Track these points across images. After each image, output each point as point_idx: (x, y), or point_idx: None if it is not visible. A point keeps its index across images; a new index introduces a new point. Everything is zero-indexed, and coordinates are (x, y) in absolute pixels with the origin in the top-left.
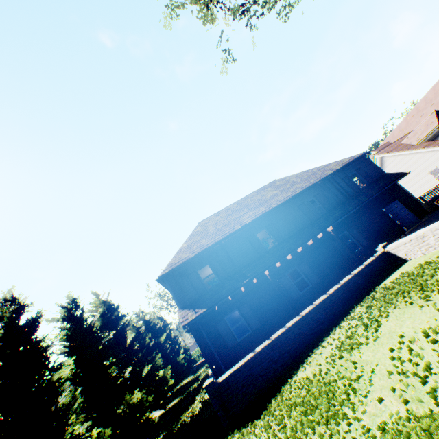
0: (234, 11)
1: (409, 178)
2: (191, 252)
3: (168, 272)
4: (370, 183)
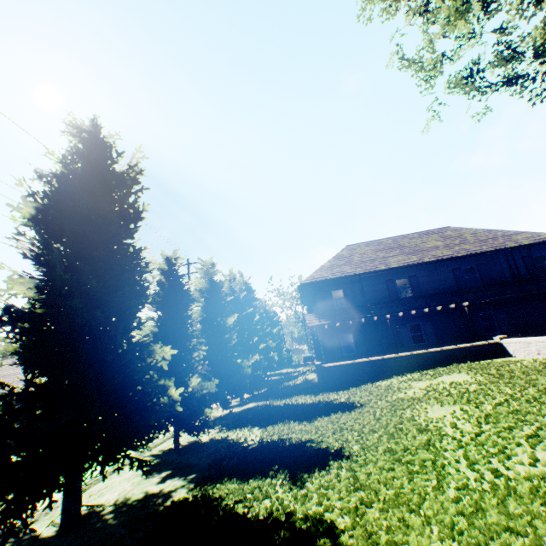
0: (455, 86)
1: None
2: (331, 274)
3: (308, 283)
4: None
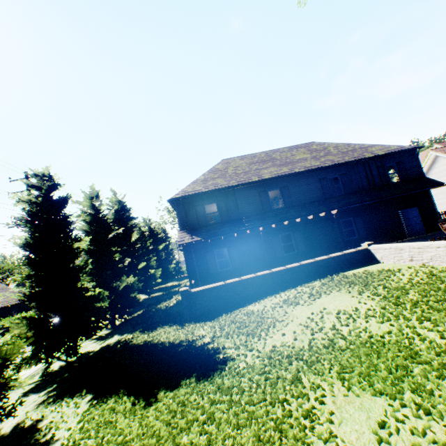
0: None
1: None
2: (204, 187)
3: (179, 198)
4: (402, 181)
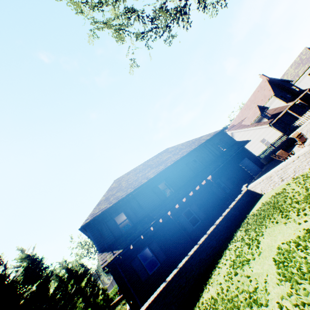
0: (137, 35)
1: (249, 145)
2: (108, 203)
3: (89, 221)
4: (228, 147)
